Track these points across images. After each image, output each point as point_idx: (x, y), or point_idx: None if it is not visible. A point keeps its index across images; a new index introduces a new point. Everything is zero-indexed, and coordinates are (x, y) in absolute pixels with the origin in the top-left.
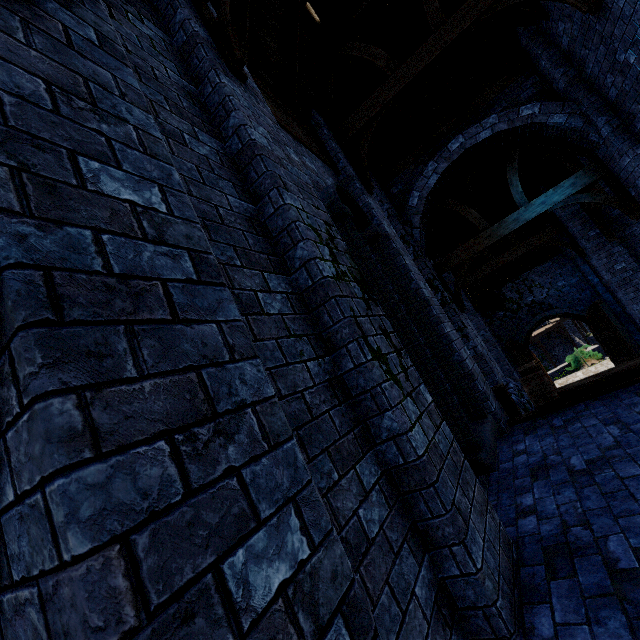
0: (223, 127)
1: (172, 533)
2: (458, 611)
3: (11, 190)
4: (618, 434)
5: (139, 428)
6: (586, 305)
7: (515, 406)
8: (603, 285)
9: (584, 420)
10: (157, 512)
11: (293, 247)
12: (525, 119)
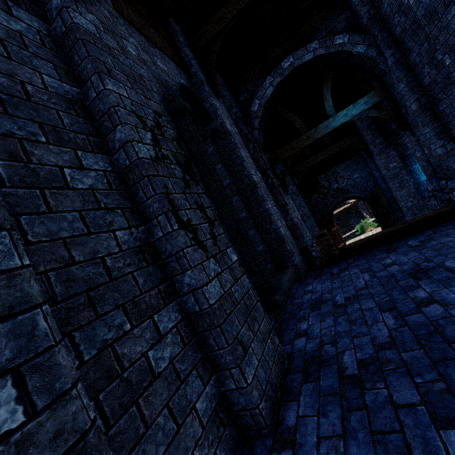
0: (47, 8)
1: None
2: (234, 412)
3: None
4: (368, 279)
5: None
6: (370, 191)
7: (312, 259)
8: (381, 178)
9: (351, 269)
10: None
11: (113, 130)
12: (337, 47)
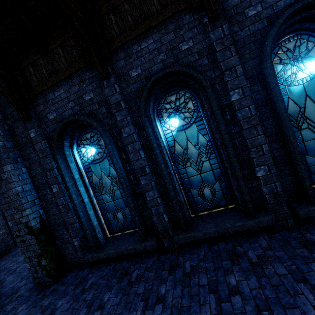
0: None
1: None
2: None
3: None
4: None
5: None
6: None
7: None
8: None
9: None
10: None
11: None
12: None
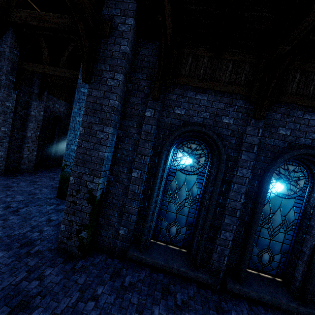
0: (29, 109)
1: None
2: (18, 169)
3: None
4: None
5: None
6: None
7: None
8: None
9: None
10: None
11: (26, 130)
12: None
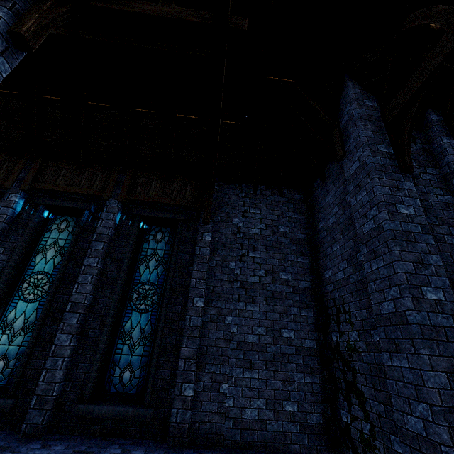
0: None
1: (447, 394)
2: None
3: (412, 304)
4: None
5: (439, 368)
6: None
7: None
8: None
9: None
10: (444, 388)
11: None
12: None
